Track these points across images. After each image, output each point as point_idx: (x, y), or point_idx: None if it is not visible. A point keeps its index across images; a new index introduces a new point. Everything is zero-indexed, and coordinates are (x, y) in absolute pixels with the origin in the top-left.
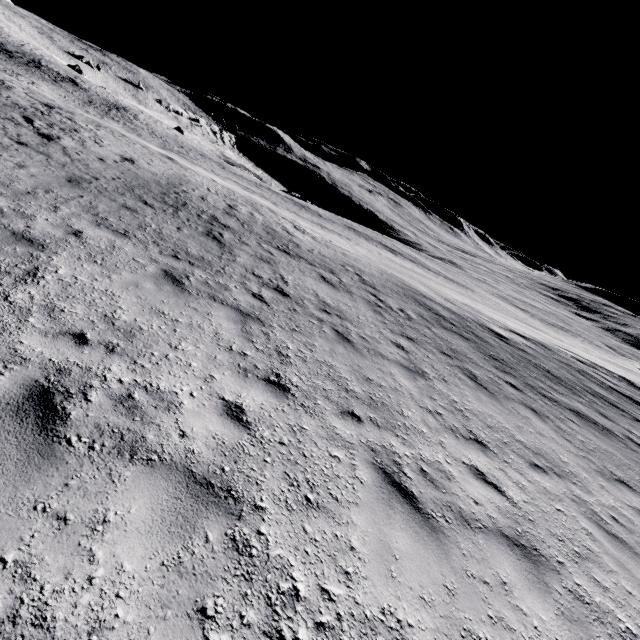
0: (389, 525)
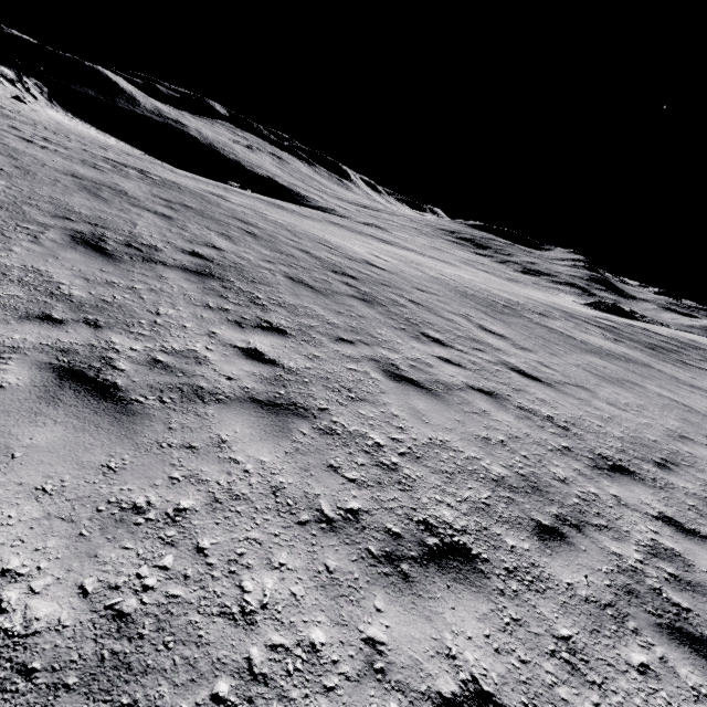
0: None
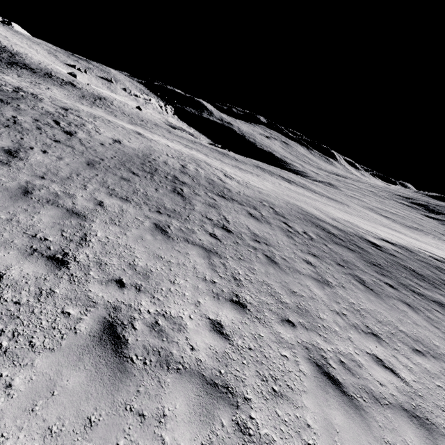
0: (328, 406)
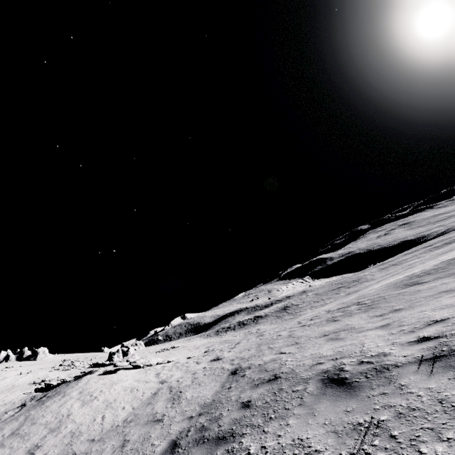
0: (429, 255)
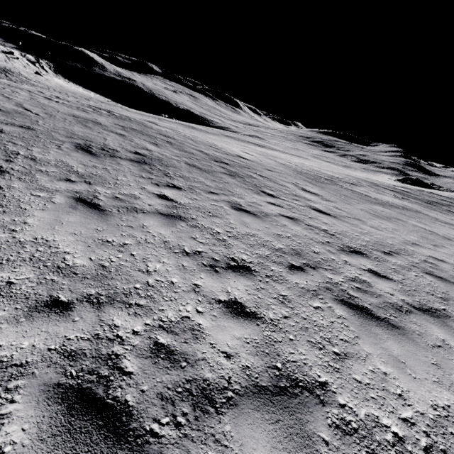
0: None
